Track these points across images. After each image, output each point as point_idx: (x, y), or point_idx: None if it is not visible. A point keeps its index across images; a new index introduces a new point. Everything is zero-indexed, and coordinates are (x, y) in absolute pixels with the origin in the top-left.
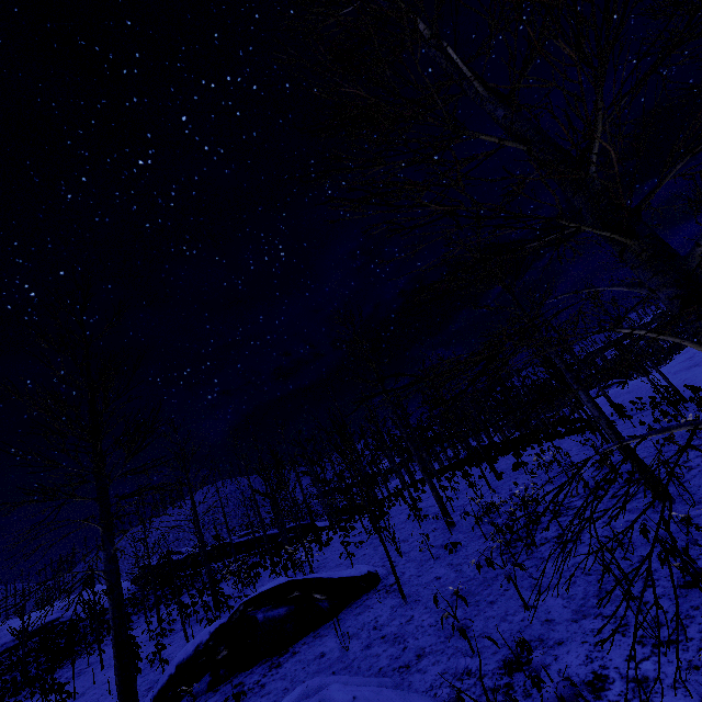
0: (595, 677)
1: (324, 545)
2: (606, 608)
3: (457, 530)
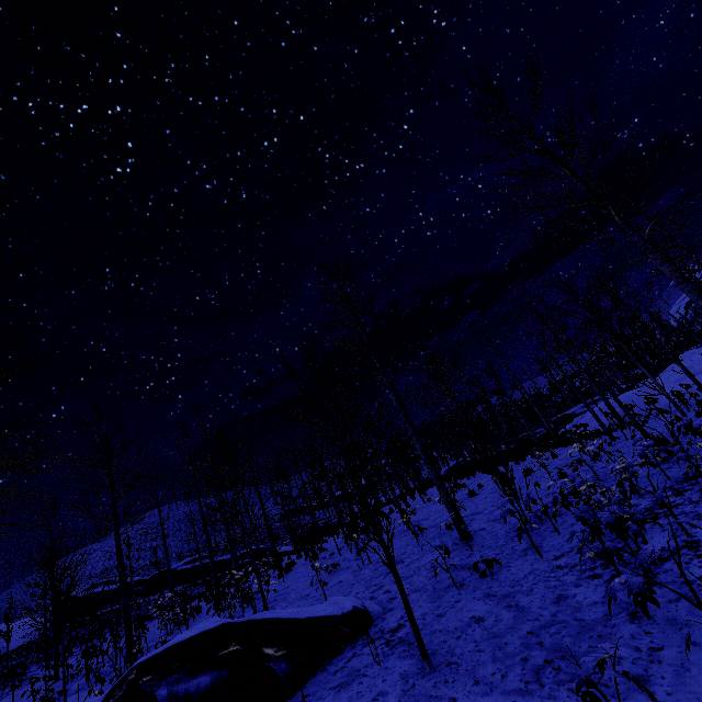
0: None
1: (284, 570)
2: None
3: (479, 544)
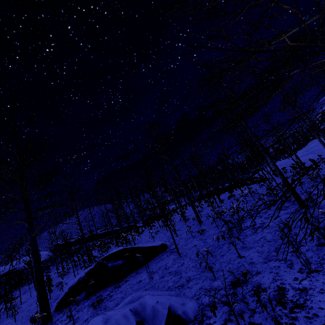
0: (278, 288)
1: (140, 233)
2: (280, 256)
3: (203, 224)
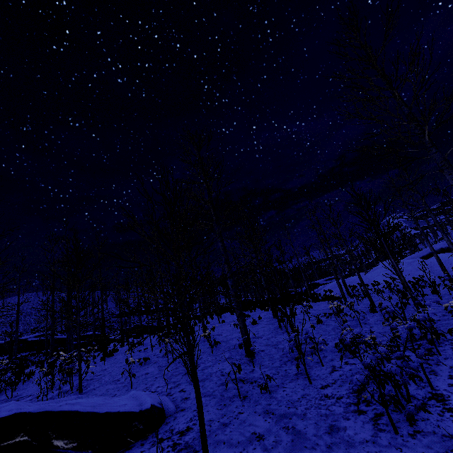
0: None
1: (106, 356)
2: None
3: (259, 363)
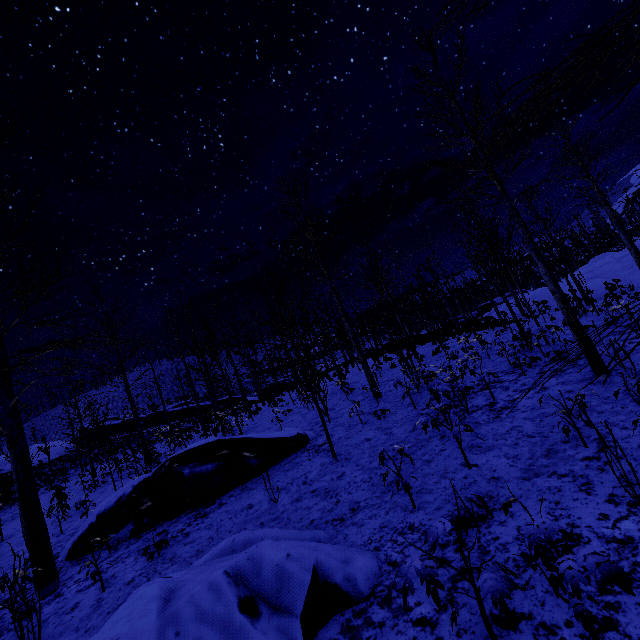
0: (564, 536)
1: (253, 413)
2: (559, 467)
3: (384, 400)
